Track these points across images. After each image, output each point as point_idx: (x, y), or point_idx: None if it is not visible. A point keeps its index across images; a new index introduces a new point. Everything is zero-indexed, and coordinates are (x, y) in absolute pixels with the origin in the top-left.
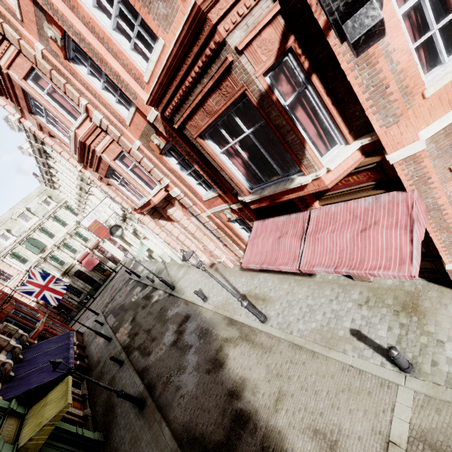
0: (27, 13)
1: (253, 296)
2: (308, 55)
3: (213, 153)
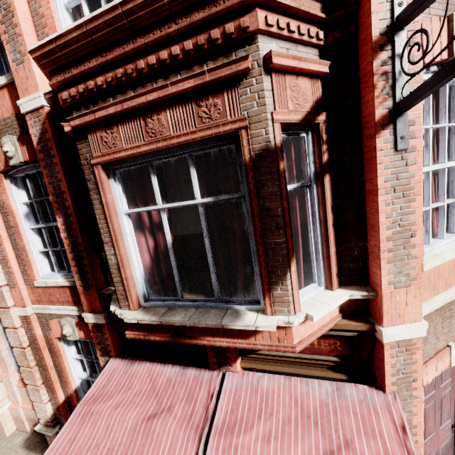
0: None
1: None
2: (329, 149)
3: (113, 206)
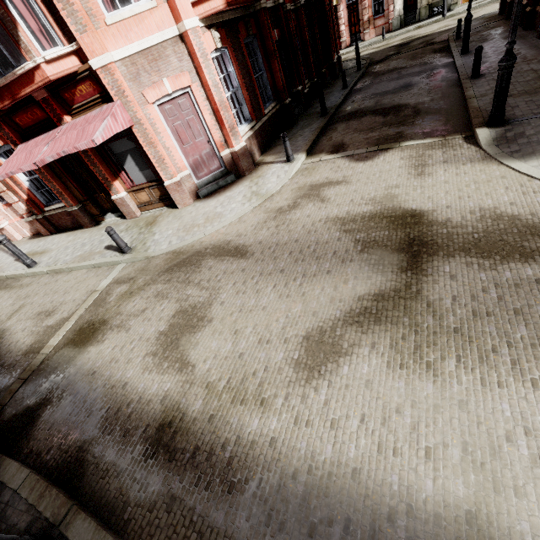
0: None
1: (31, 254)
2: None
3: None
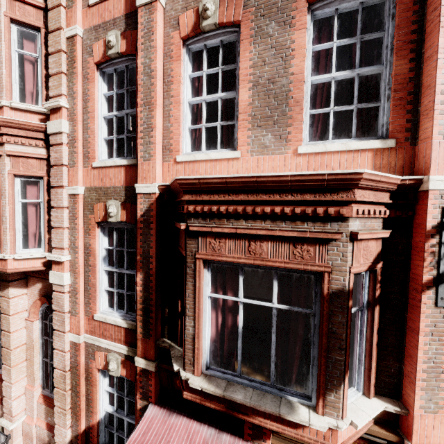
0: (106, 9)
1: None
2: (380, 285)
3: (202, 290)
